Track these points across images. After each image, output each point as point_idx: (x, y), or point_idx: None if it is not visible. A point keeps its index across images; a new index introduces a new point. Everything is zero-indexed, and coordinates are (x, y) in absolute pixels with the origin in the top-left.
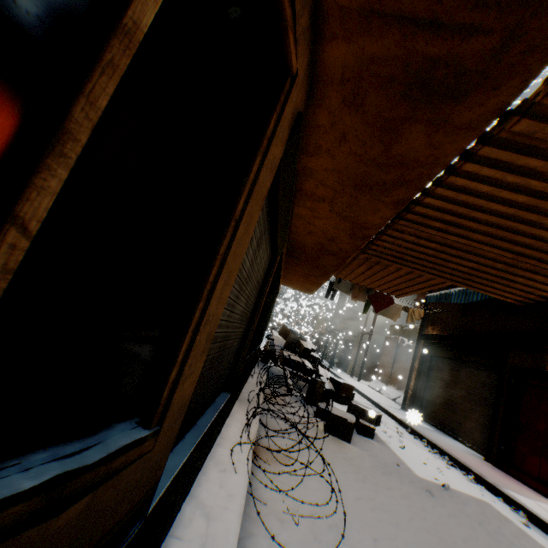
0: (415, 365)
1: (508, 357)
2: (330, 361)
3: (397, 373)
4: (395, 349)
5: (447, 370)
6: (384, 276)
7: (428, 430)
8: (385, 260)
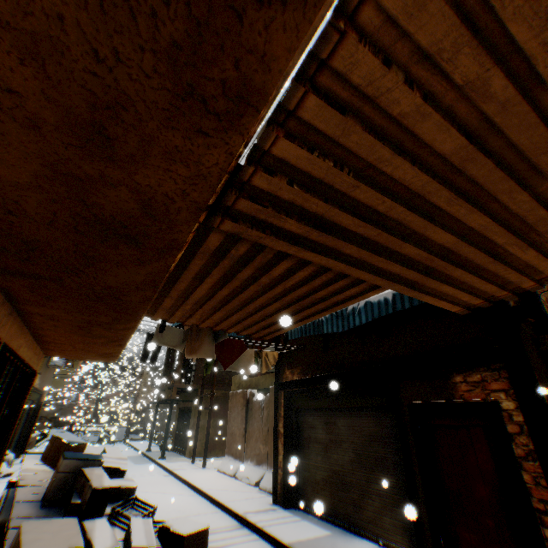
0: (280, 428)
1: (402, 392)
2: (161, 445)
3: (253, 440)
4: (245, 408)
5: (321, 425)
6: (255, 299)
7: (330, 543)
8: (278, 240)
